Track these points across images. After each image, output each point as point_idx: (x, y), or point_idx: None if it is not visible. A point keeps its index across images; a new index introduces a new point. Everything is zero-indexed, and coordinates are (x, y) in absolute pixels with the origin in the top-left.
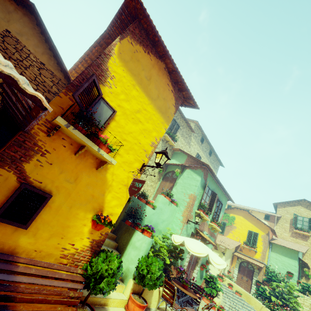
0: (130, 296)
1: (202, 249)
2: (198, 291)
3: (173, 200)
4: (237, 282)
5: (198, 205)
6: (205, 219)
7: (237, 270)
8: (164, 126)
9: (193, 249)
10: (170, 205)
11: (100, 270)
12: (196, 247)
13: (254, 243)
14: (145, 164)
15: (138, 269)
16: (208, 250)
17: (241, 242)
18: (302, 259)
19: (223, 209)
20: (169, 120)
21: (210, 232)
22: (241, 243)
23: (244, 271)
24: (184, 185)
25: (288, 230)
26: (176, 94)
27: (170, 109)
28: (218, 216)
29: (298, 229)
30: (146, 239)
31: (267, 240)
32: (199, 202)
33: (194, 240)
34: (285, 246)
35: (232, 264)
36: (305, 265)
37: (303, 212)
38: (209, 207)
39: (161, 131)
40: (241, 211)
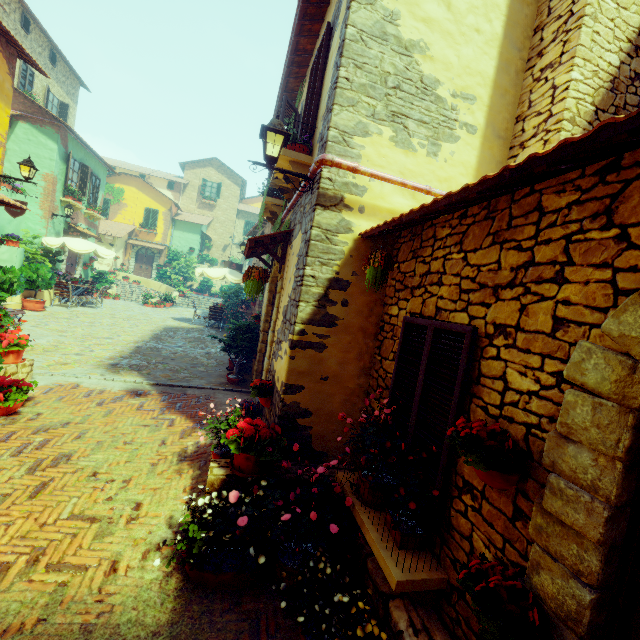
0: (25, 299)
1: (88, 246)
2: (88, 290)
3: (15, 186)
4: (135, 274)
5: (62, 190)
6: (79, 207)
7: (135, 260)
8: (6, 112)
9: (78, 248)
10: (14, 196)
11: (8, 279)
12: (80, 245)
13: (154, 224)
14: (0, 172)
15: (25, 277)
16: (95, 246)
17: (137, 225)
18: (207, 232)
19: (103, 187)
20: (10, 100)
21: (88, 222)
22: (136, 227)
23: (143, 260)
24: (26, 157)
25: (196, 200)
26: (6, 52)
27: (6, 82)
28: (97, 199)
29: (206, 199)
30: (16, 250)
31: (170, 218)
32: (64, 185)
33: (75, 239)
34: (189, 222)
35: (126, 256)
36: (208, 237)
37: (213, 176)
38: (80, 189)
39: (4, 123)
40: (133, 178)
